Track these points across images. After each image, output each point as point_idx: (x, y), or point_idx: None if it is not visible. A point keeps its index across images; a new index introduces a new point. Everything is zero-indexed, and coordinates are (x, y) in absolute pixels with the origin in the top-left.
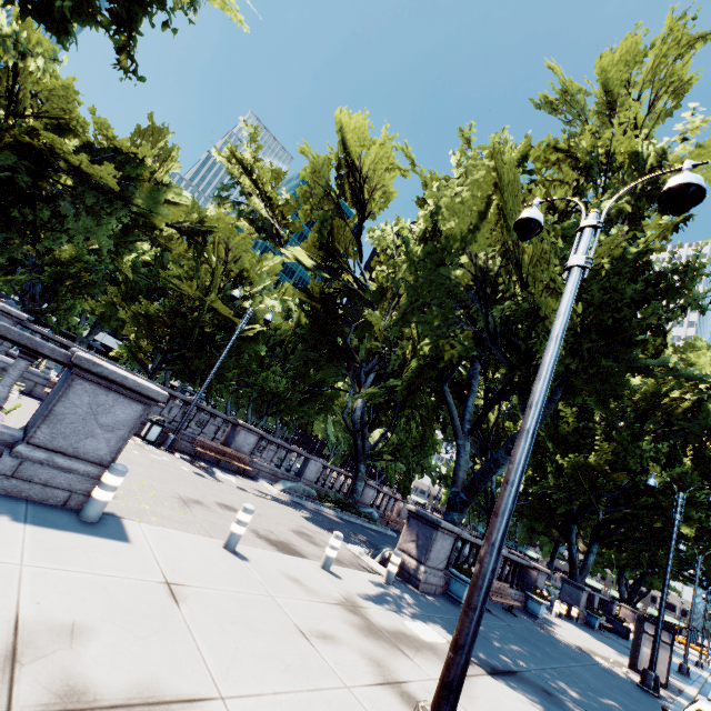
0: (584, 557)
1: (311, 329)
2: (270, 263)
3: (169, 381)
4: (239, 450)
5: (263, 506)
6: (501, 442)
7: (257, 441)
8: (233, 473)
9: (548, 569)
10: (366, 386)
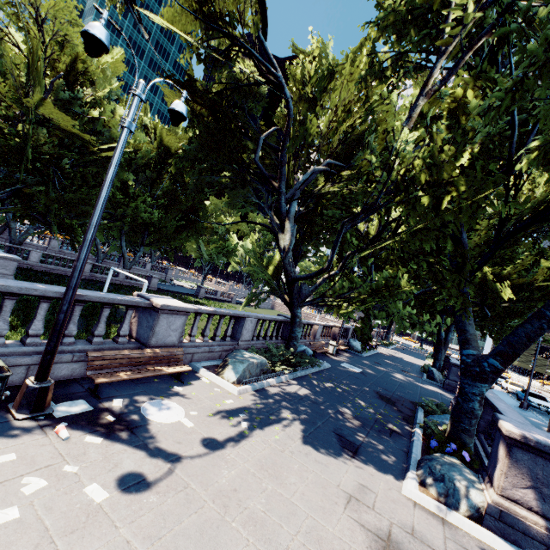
0: (445, 335)
1: (203, 145)
2: (109, 60)
3: (14, 222)
4: (163, 342)
5: (275, 487)
6: (382, 253)
7: (185, 322)
8: (167, 385)
9: (387, 333)
10: (291, 217)
